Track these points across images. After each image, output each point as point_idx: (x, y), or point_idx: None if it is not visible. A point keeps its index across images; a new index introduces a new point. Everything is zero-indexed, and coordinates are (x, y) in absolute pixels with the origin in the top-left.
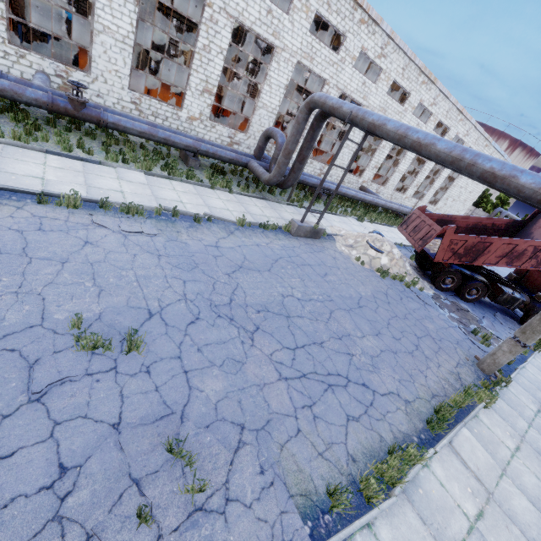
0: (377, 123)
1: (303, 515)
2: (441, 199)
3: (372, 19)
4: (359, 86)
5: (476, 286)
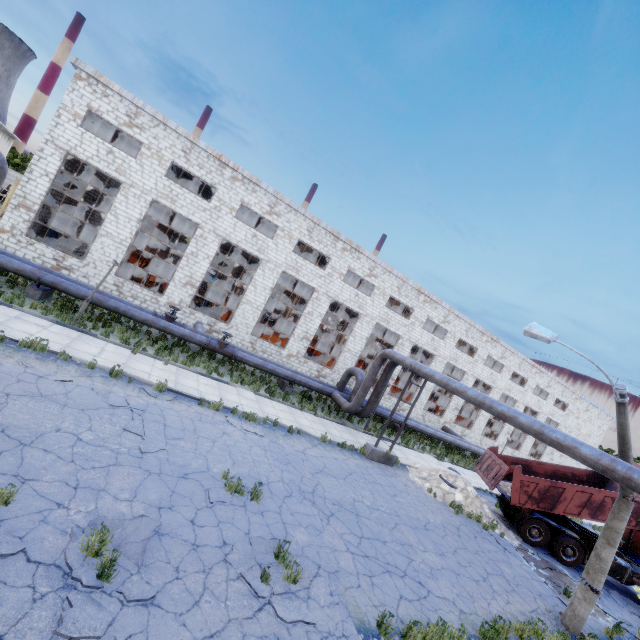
0: (429, 374)
1: (358, 629)
2: (544, 452)
3: (433, 300)
4: (429, 341)
5: (569, 544)
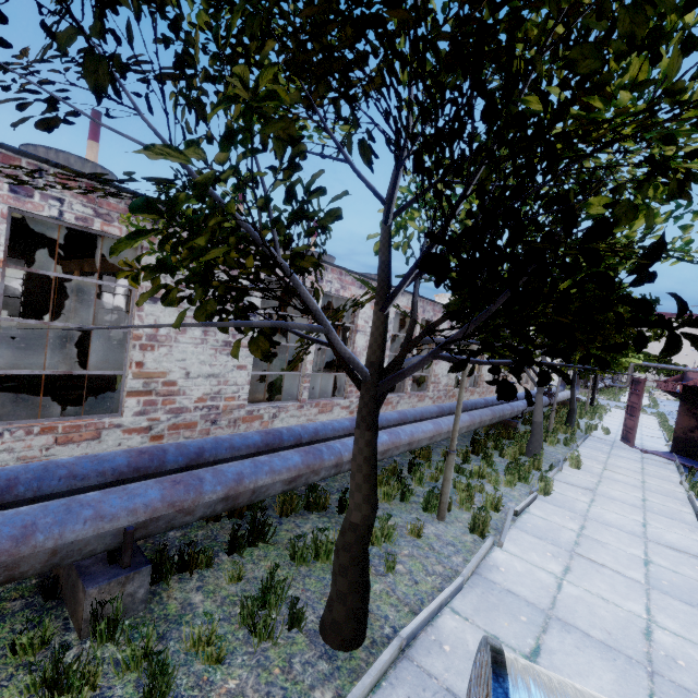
0: (667, 367)
1: None
2: None
3: None
4: None
5: None
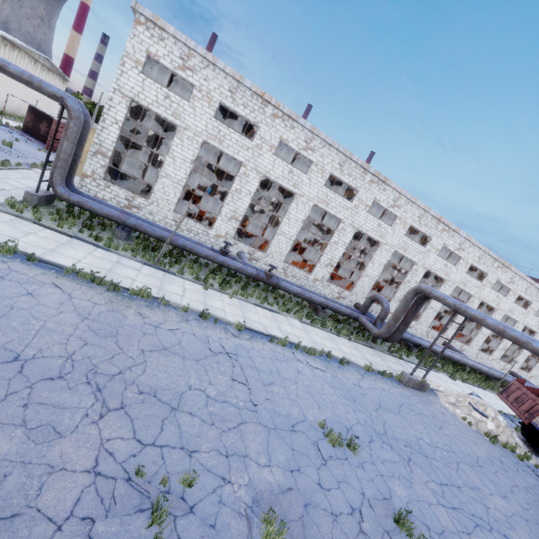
0: (478, 317)
1: None
2: (535, 366)
3: (451, 229)
4: (442, 267)
5: None
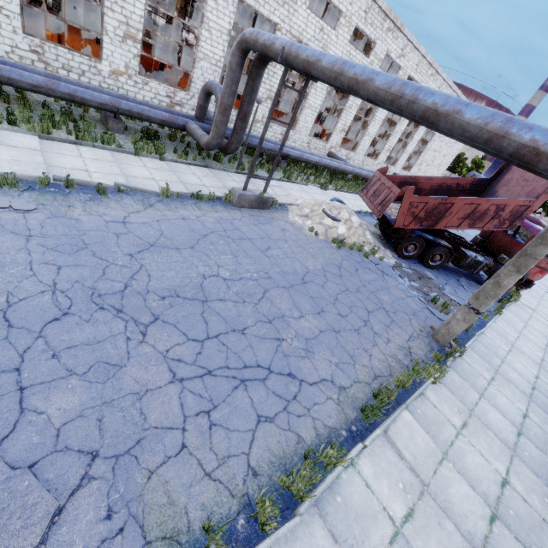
0: (311, 60)
1: None
2: (415, 164)
3: None
4: (317, 33)
5: (439, 252)
